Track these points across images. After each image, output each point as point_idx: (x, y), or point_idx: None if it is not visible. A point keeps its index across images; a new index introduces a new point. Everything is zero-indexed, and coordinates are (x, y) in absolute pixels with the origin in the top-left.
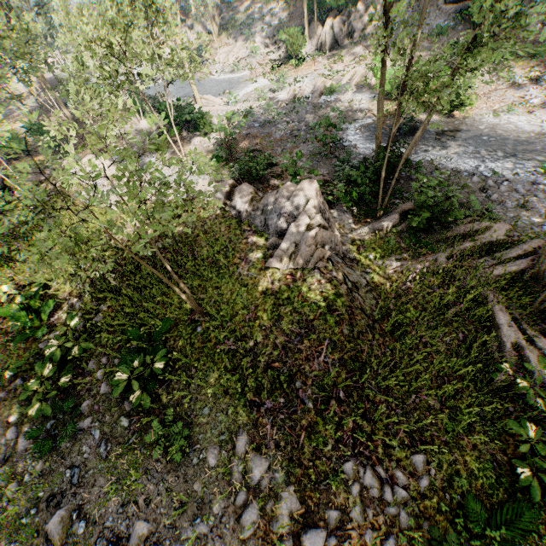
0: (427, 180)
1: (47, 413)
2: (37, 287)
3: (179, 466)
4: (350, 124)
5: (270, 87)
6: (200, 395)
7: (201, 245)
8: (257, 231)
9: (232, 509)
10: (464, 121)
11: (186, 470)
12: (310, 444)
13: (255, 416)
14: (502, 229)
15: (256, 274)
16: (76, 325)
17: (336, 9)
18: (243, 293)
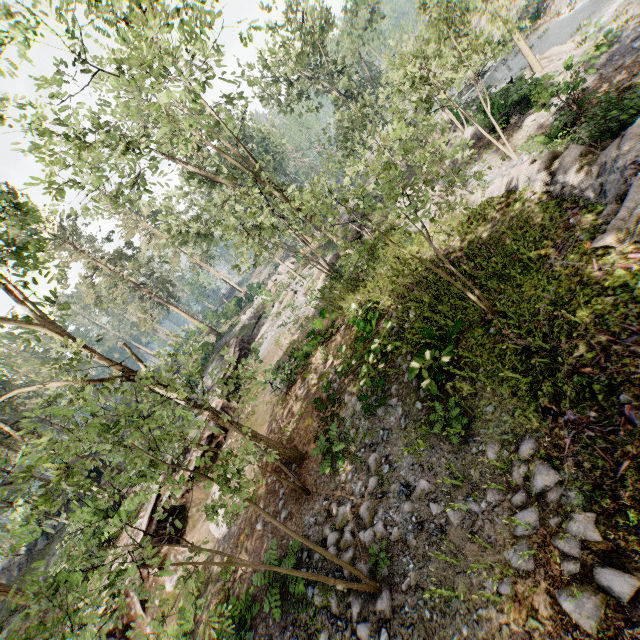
0: None
1: (369, 387)
2: (370, 303)
3: (459, 450)
4: None
5: None
6: (484, 393)
7: (505, 242)
8: (586, 206)
9: (507, 505)
10: None
11: (464, 455)
12: (636, 479)
13: (549, 425)
14: None
15: (574, 261)
16: (389, 327)
17: None
18: (551, 287)
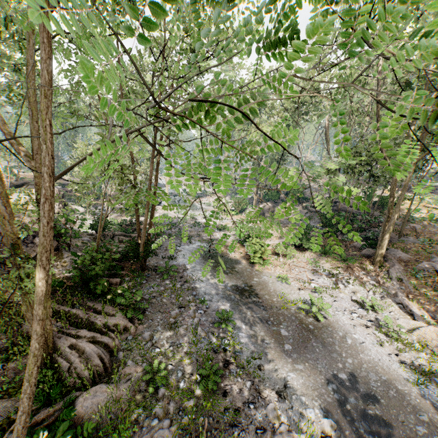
0: (170, 283)
1: None
2: None
3: None
4: (200, 243)
5: (207, 216)
6: None
7: None
8: None
9: None
10: (253, 271)
11: None
12: None
13: None
14: (113, 320)
15: None
16: None
17: (275, 200)
18: None
